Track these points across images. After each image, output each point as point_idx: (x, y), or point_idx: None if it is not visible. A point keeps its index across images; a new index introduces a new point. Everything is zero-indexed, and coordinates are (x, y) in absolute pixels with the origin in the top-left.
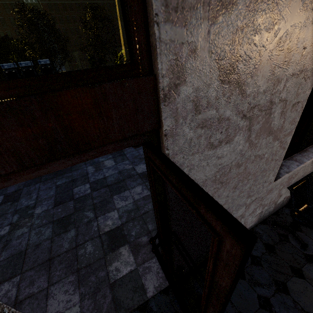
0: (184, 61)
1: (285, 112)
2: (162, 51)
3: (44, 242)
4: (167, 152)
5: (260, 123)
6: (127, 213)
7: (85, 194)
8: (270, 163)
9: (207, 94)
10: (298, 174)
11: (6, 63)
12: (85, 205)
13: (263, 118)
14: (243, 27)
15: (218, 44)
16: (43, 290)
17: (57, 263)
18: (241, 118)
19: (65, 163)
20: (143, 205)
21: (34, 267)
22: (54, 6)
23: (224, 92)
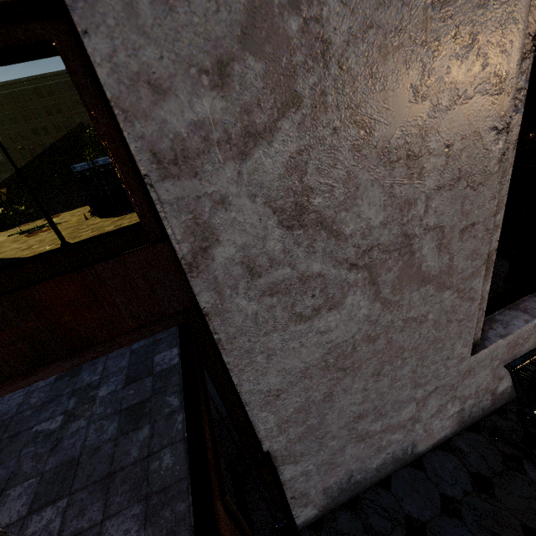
0: (209, 217)
1: (448, 244)
2: (168, 213)
3: (105, 445)
4: (216, 337)
5: (394, 270)
6: None
7: (171, 365)
8: (448, 327)
9: (265, 249)
10: (531, 337)
11: (79, 164)
12: (168, 385)
13: (398, 262)
14: (303, 151)
15: (263, 183)
16: (95, 526)
17: (119, 482)
18: (348, 269)
19: (62, 365)
20: None
21: (88, 485)
22: None
23: (297, 240)
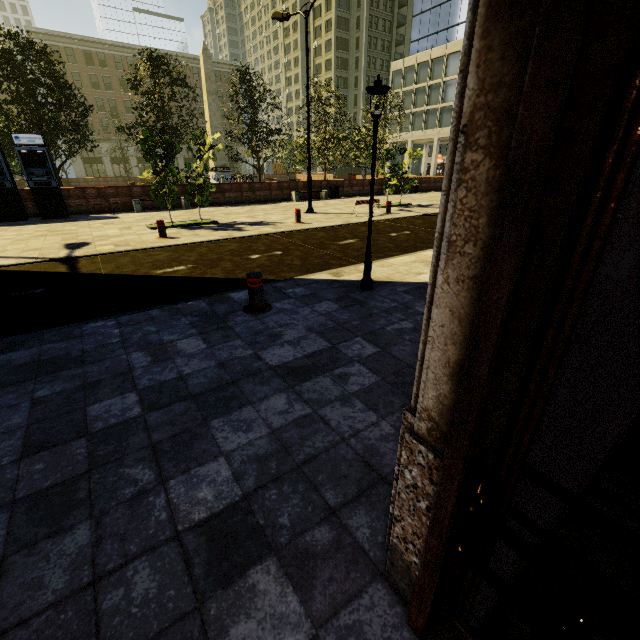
0: None
1: None
2: None
3: None
4: None
5: None
6: (257, 465)
7: (126, 419)
8: None
9: None
10: None
11: None
12: (125, 449)
13: None
14: None
15: None
16: None
17: None
18: None
19: None
20: (297, 440)
21: None
22: (65, 52)
23: None
